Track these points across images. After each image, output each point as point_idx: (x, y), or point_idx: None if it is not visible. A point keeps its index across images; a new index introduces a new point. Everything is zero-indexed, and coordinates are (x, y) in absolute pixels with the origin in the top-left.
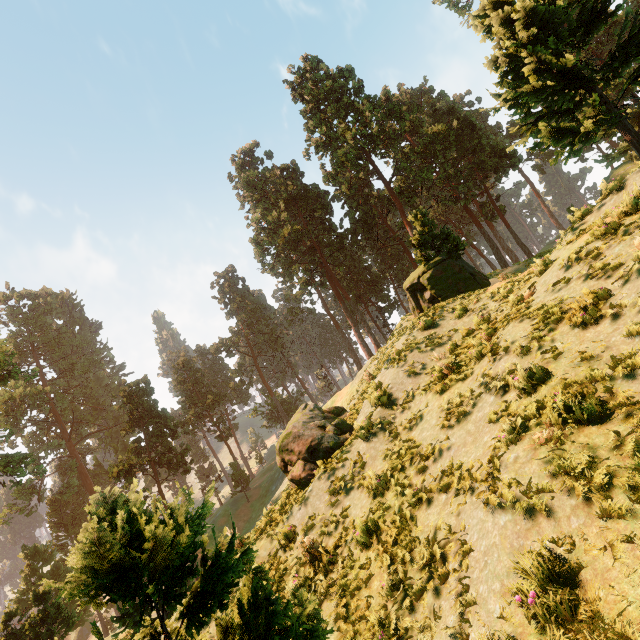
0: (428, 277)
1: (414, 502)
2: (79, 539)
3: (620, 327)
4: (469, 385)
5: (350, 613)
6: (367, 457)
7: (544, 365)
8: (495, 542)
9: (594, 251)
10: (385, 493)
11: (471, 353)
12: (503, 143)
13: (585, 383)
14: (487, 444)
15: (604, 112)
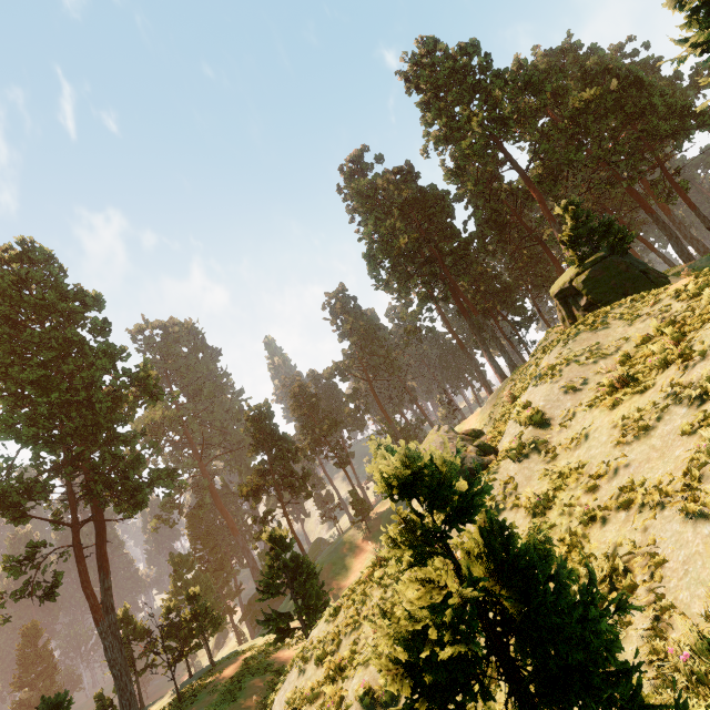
0: (583, 279)
1: (585, 520)
2: (377, 459)
3: None
4: (650, 397)
5: None
6: (520, 477)
7: None
8: (698, 550)
9: None
10: (547, 512)
11: (651, 361)
12: (684, 97)
13: None
14: (680, 458)
15: None
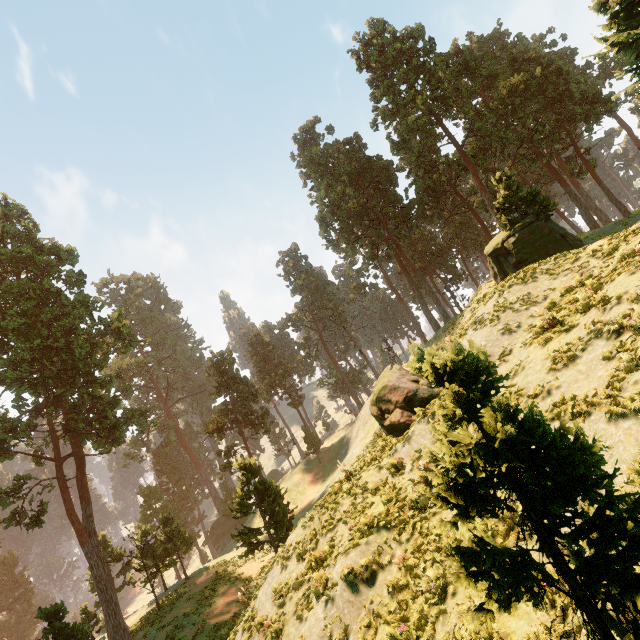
0: (513, 241)
1: None
2: (424, 356)
3: None
4: (575, 334)
5: None
6: None
7: None
8: (620, 440)
9: None
10: None
11: (576, 306)
12: (594, 85)
13: None
14: (602, 377)
15: None
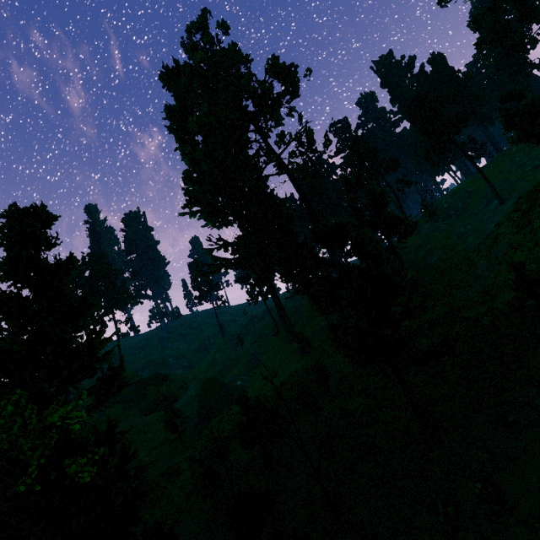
0: None
1: None
2: None
3: None
4: None
5: None
6: None
7: None
8: None
9: None
10: None
11: None
12: None
13: None
14: None
15: None
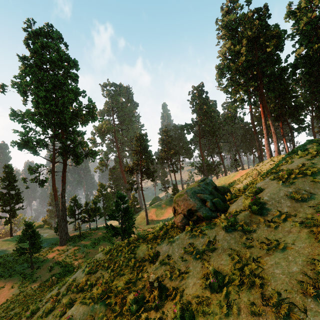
0: None
1: None
2: None
3: None
4: None
5: None
6: (219, 245)
7: None
8: None
9: None
10: (214, 293)
11: None
12: None
13: None
14: None
15: None
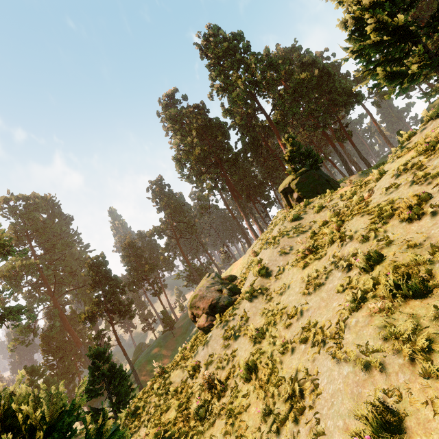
0: (296, 183)
1: (282, 349)
2: None
3: (438, 222)
4: (323, 263)
5: (234, 430)
6: (250, 313)
7: (379, 250)
8: (340, 388)
9: (418, 163)
10: (262, 341)
11: (325, 239)
12: (351, 86)
13: (410, 265)
14: (335, 309)
15: (426, 59)
